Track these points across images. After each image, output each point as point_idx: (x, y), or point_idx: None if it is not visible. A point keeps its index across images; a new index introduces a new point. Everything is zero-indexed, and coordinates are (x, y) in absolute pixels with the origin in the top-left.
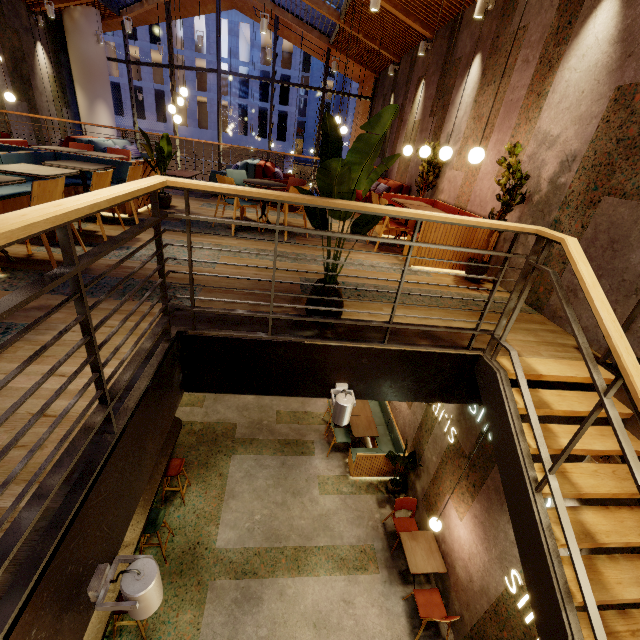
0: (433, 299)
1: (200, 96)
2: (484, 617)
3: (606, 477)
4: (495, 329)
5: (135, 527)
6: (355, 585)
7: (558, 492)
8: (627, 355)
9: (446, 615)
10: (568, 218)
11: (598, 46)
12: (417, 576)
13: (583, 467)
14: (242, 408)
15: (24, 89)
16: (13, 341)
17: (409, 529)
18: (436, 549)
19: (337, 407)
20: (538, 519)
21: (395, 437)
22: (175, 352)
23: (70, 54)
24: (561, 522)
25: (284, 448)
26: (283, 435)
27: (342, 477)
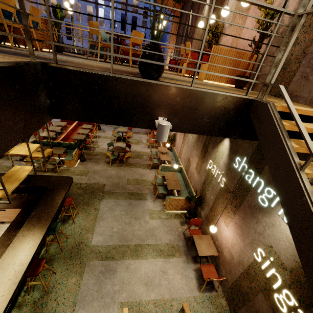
0: (218, 87)
1: None
2: (240, 277)
3: None
4: (266, 77)
5: (41, 230)
6: (168, 263)
7: None
8: None
9: (218, 277)
10: (303, 34)
11: None
12: (201, 259)
13: None
14: (108, 177)
15: None
16: None
17: (197, 235)
18: (212, 244)
19: (159, 127)
20: (303, 187)
21: (190, 190)
22: (39, 74)
23: None
24: None
25: (131, 196)
26: (130, 190)
27: (161, 211)
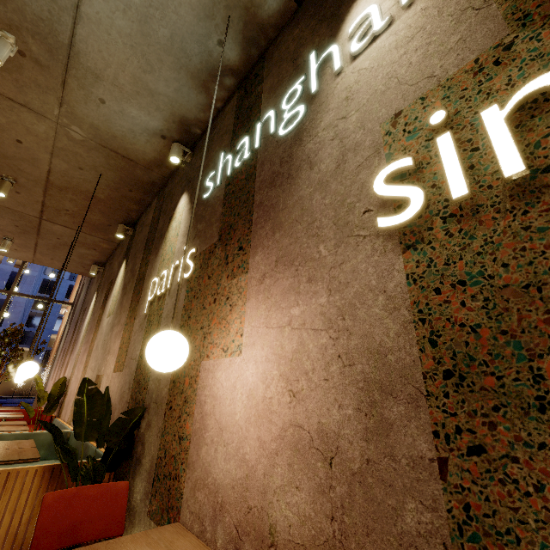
0: None
1: None
2: (460, 508)
3: None
4: None
5: None
6: None
7: None
8: None
9: None
10: None
11: None
12: None
13: None
14: None
15: None
16: None
17: None
18: (196, 547)
19: None
20: None
21: None
22: None
23: None
24: None
25: None
26: None
27: None
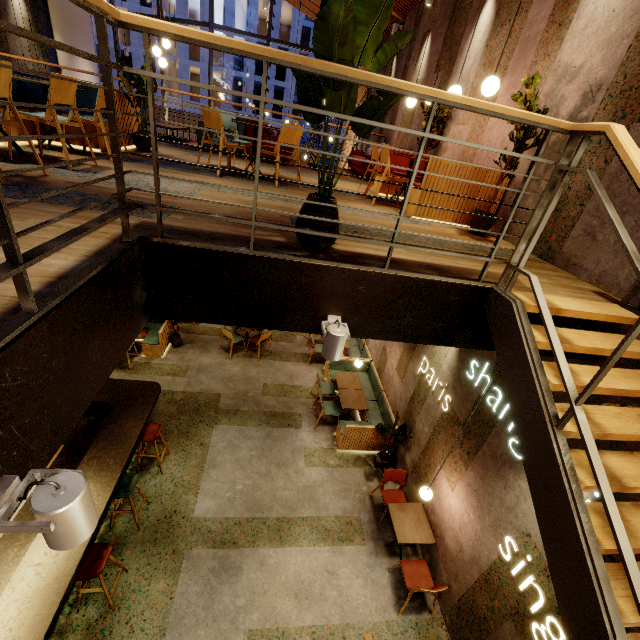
0: (437, 242)
1: (193, 66)
2: (474, 587)
3: (631, 420)
4: (512, 255)
5: (104, 490)
6: (340, 556)
7: (586, 425)
8: None
9: (433, 586)
10: (589, 155)
11: None
12: (404, 548)
13: (605, 409)
14: (227, 379)
15: None
16: None
17: (397, 501)
18: (425, 520)
19: (328, 338)
20: (559, 458)
21: (385, 411)
22: (136, 259)
23: None
24: (590, 458)
25: (270, 420)
26: (269, 407)
27: (329, 450)
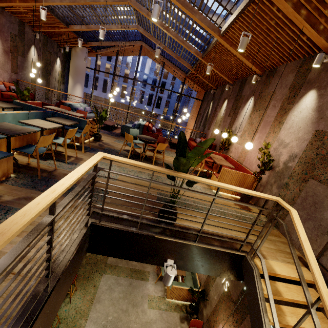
0: (223, 213)
1: (124, 84)
2: None
3: None
4: (254, 243)
5: None
6: None
7: None
8: (323, 287)
9: None
10: (292, 184)
11: (307, 110)
12: None
13: None
14: None
15: (46, 75)
16: (15, 267)
17: None
18: None
19: (166, 275)
20: None
21: (194, 277)
22: (88, 234)
23: (71, 64)
24: None
25: (132, 274)
26: (133, 265)
27: (162, 298)
